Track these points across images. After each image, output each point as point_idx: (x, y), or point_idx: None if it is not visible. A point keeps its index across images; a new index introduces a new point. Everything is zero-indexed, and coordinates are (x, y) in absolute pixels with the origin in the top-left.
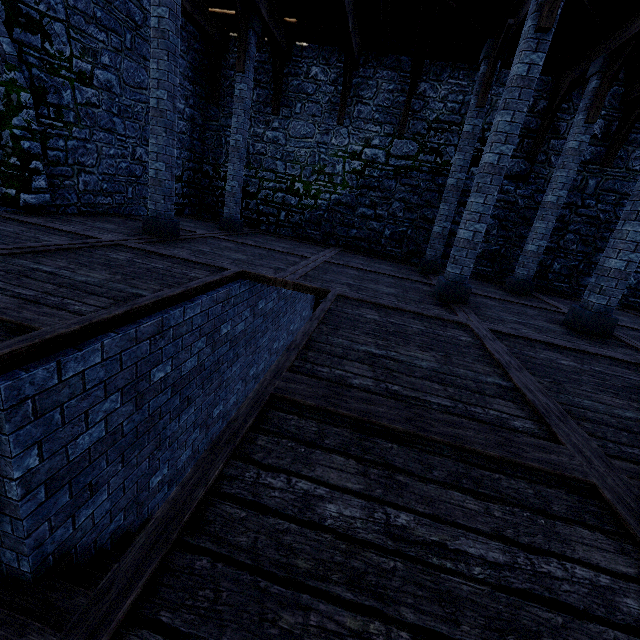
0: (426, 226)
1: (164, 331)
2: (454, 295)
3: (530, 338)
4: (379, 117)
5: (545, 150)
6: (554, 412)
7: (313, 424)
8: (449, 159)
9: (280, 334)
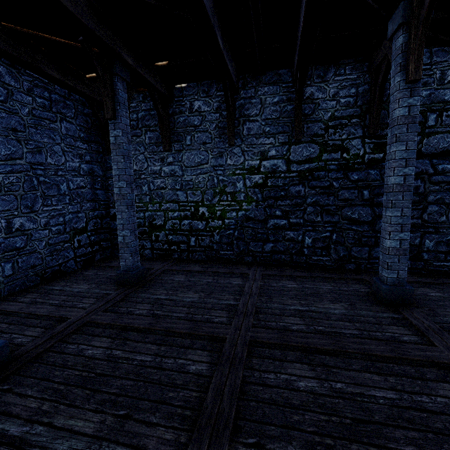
0: (353, 227)
1: None
2: None
3: None
4: (270, 129)
5: None
6: None
7: None
8: (357, 152)
9: None
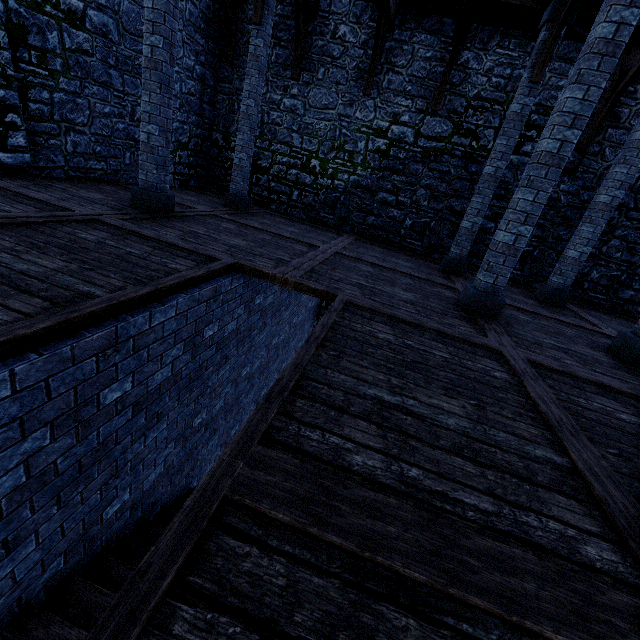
0: (452, 218)
1: (120, 343)
2: (483, 308)
3: (577, 375)
4: (411, 89)
5: (600, 140)
6: (639, 525)
7: (281, 568)
8: (486, 144)
9: (281, 328)
